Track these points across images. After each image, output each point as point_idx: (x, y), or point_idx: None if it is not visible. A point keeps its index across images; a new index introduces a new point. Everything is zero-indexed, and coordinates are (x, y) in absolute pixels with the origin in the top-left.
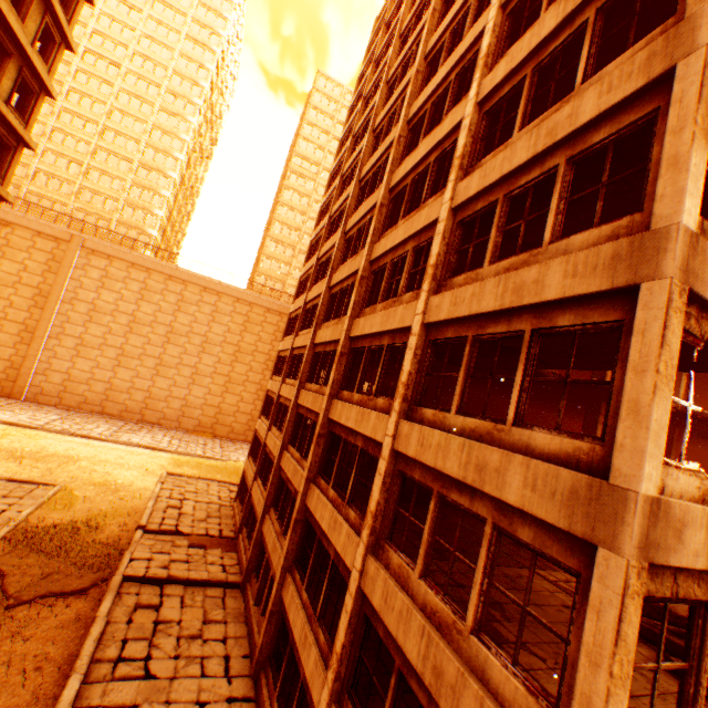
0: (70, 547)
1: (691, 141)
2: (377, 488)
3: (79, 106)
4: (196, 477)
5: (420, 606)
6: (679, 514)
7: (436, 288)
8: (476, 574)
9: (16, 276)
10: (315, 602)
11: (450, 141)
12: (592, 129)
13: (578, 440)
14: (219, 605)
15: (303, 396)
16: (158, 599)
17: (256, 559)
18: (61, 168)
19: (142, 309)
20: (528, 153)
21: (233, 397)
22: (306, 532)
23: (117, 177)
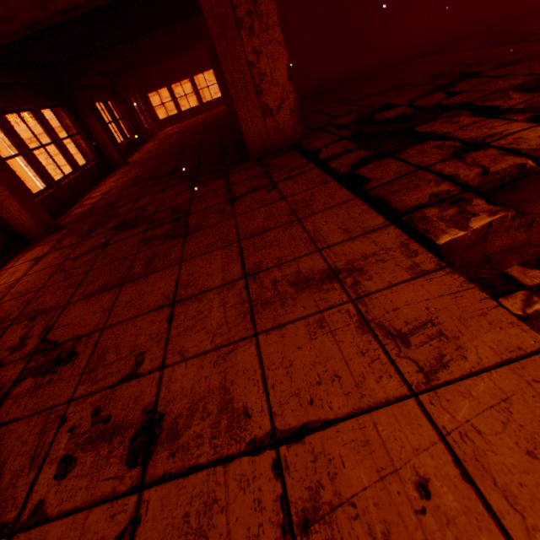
0: None
1: None
2: None
3: None
4: None
5: None
6: None
7: None
8: None
9: None
10: None
11: None
12: None
13: None
14: None
15: None
16: None
17: None
18: None
19: None
20: None
21: None
22: None
23: None
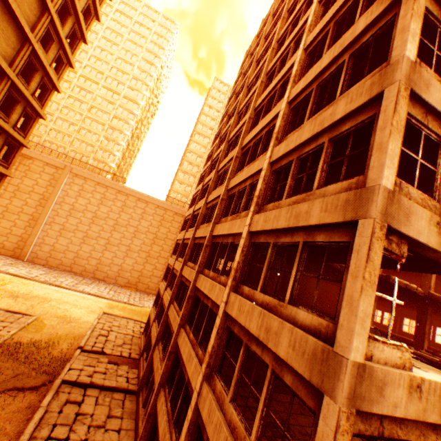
0: (34, 357)
1: (389, 135)
2: (213, 336)
3: (78, 95)
4: (121, 316)
5: (228, 422)
6: (381, 376)
7: (258, 210)
8: (259, 404)
9: (31, 187)
10: (174, 410)
11: (274, 122)
12: (342, 123)
13: (321, 318)
14: (120, 405)
15: (185, 270)
16: (81, 397)
17: (147, 375)
18: (65, 128)
19: (101, 209)
20: (309, 134)
21: (150, 266)
22: (176, 360)
23: (95, 133)
